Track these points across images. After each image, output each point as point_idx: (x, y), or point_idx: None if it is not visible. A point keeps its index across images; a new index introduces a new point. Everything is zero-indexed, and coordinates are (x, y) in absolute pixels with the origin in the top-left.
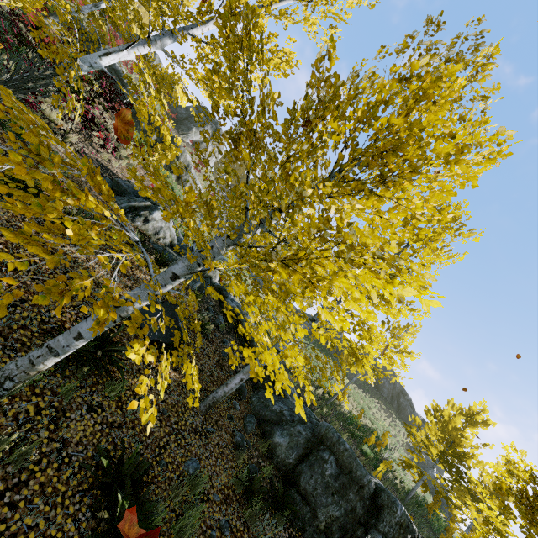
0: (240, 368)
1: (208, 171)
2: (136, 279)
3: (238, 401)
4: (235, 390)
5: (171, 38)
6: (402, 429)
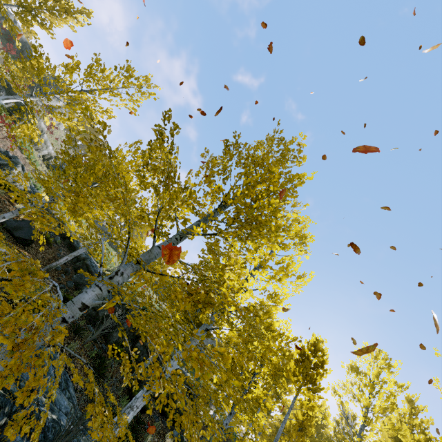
0: (69, 263)
1: (60, 132)
2: (4, 207)
3: (64, 275)
4: (64, 271)
5: (45, 96)
6: None
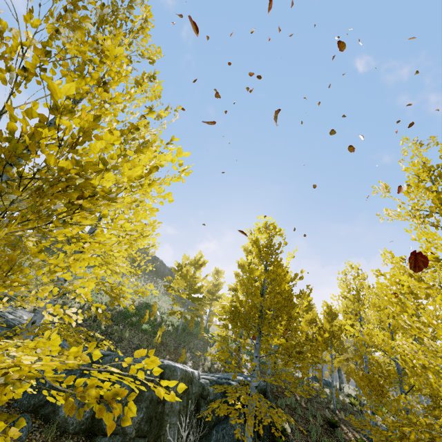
0: None
1: None
2: None
3: None
4: None
5: None
6: (162, 283)
